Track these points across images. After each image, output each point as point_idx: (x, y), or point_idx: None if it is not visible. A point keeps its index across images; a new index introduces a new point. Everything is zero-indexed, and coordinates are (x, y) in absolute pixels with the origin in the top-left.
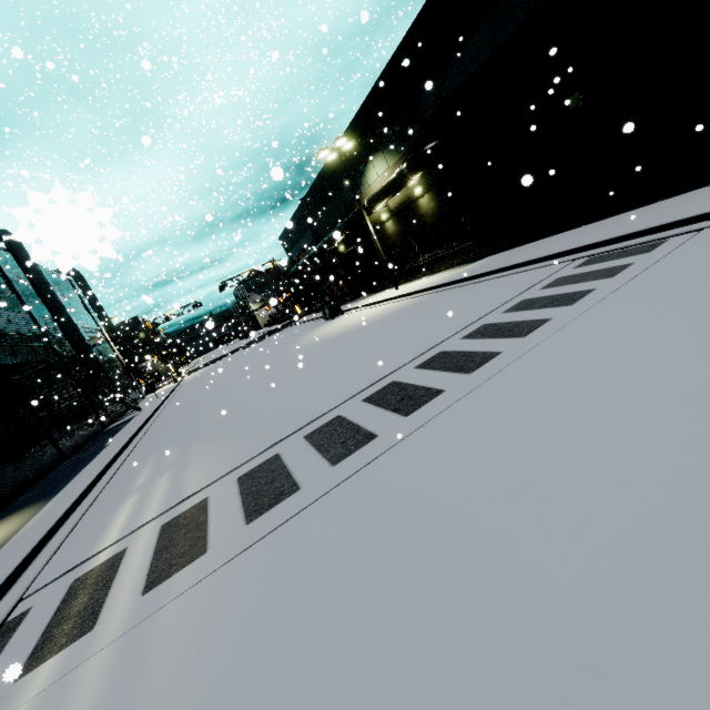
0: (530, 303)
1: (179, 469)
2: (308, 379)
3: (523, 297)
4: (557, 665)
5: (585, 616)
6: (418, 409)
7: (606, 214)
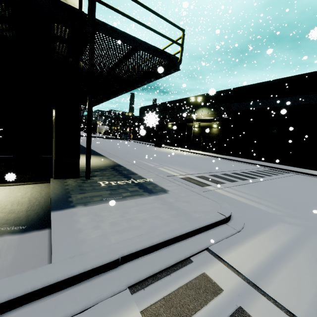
0: (262, 171)
1: (170, 167)
2: (191, 162)
3: (257, 170)
4: (316, 200)
5: (316, 199)
6: (255, 179)
7: (267, 161)
